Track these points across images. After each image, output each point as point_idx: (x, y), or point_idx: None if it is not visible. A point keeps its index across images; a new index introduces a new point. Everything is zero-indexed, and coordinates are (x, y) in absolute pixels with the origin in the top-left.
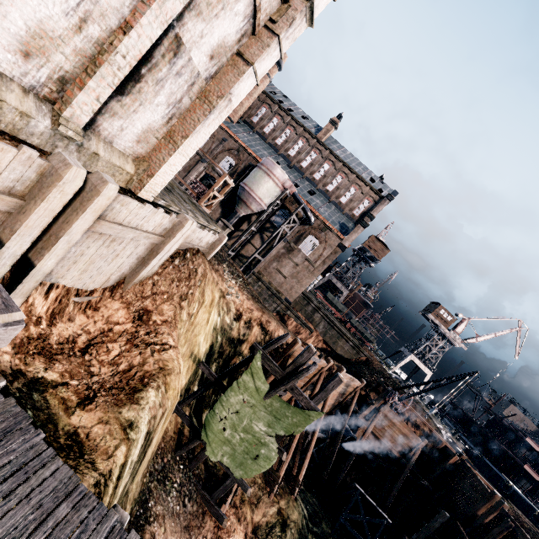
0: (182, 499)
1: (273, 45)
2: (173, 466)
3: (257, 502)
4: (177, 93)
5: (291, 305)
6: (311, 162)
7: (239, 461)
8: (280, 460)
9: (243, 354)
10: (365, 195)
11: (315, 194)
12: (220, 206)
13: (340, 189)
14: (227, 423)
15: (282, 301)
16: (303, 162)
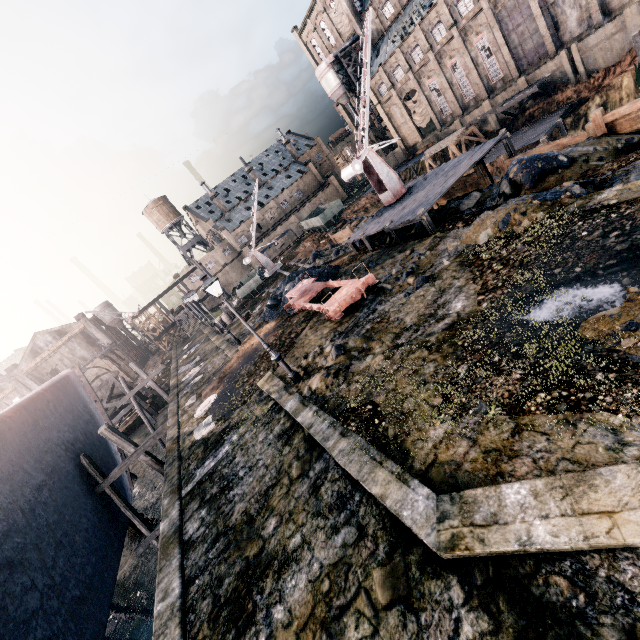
0: None
1: None
2: None
3: None
4: None
5: None
6: None
7: None
8: None
9: None
10: None
11: None
12: None
13: None
14: None
15: None
16: None
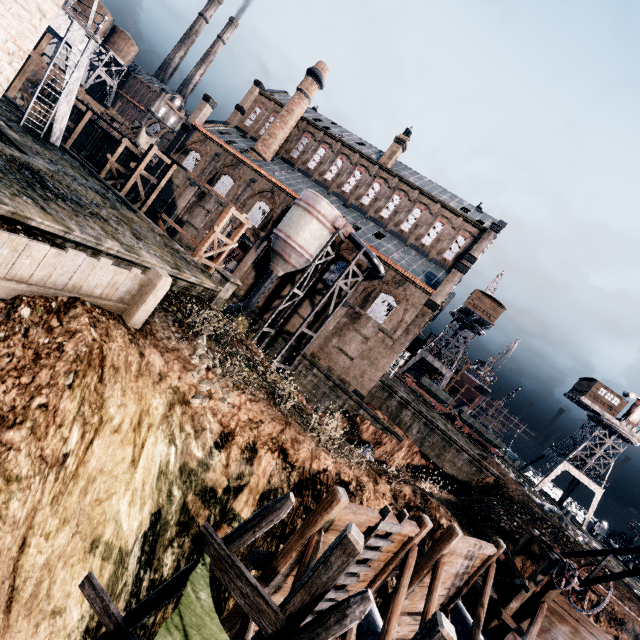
0: None
1: None
2: None
3: None
4: None
5: (365, 400)
6: (374, 196)
7: None
8: None
9: (241, 517)
10: (458, 230)
11: (384, 238)
12: (253, 268)
13: (420, 227)
14: None
15: (350, 394)
16: (364, 197)
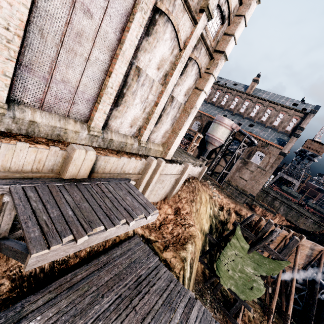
0: (213, 310)
1: (210, 78)
2: (204, 291)
3: (260, 323)
4: (174, 114)
5: (255, 197)
6: (246, 108)
7: (241, 289)
8: (270, 300)
9: (229, 229)
10: (292, 116)
11: (254, 126)
12: (197, 148)
13: (271, 118)
14: (229, 266)
15: (248, 196)
16: (241, 109)
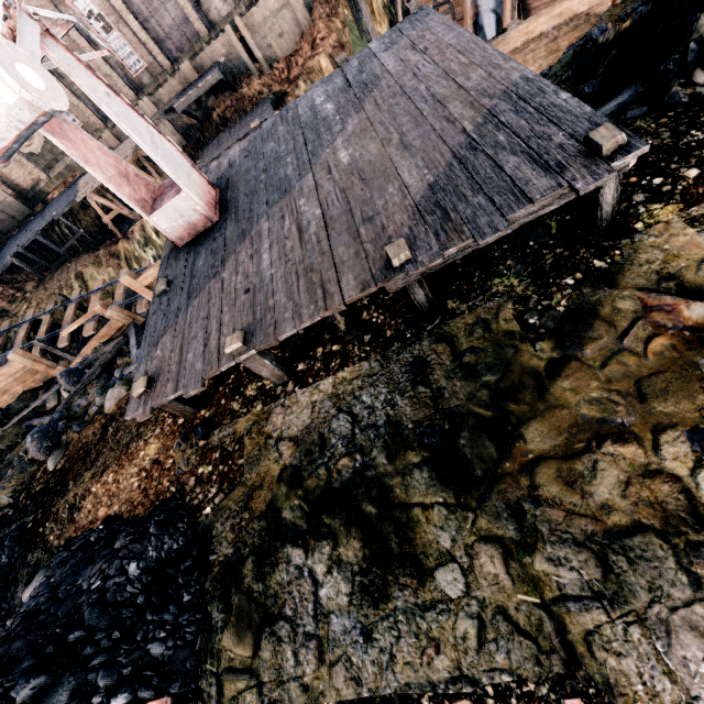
0: None
1: None
2: None
3: None
4: None
5: None
6: None
7: None
8: None
9: None
10: None
11: None
12: None
13: None
14: None
15: None
16: None
